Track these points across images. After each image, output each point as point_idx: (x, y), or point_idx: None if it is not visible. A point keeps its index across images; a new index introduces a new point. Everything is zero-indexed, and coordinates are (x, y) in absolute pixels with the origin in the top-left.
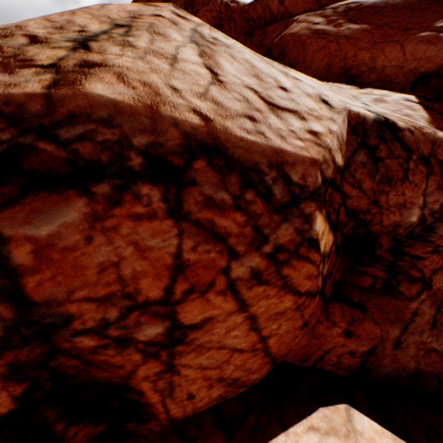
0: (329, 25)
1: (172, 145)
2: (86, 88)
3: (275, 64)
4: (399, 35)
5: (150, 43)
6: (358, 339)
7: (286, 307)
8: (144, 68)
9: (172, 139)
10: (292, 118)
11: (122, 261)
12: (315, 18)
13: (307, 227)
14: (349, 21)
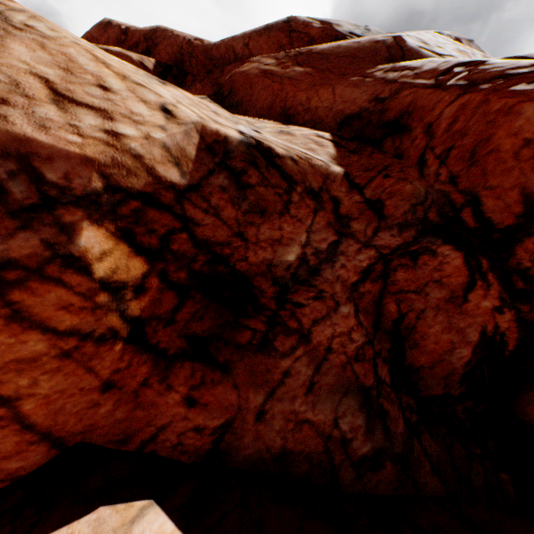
0: (278, 67)
1: None
2: None
3: (149, 77)
4: (336, 79)
5: None
6: (206, 409)
7: (38, 352)
8: None
9: None
10: (89, 115)
11: None
12: (268, 59)
13: (66, 240)
14: (296, 64)
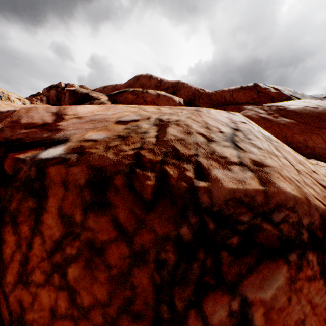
0: (270, 116)
1: (316, 222)
2: (280, 186)
3: None
4: (316, 130)
5: (261, 144)
6: None
7: None
8: (277, 165)
9: (316, 219)
10: None
11: (305, 318)
12: (258, 109)
13: None
14: (281, 116)
